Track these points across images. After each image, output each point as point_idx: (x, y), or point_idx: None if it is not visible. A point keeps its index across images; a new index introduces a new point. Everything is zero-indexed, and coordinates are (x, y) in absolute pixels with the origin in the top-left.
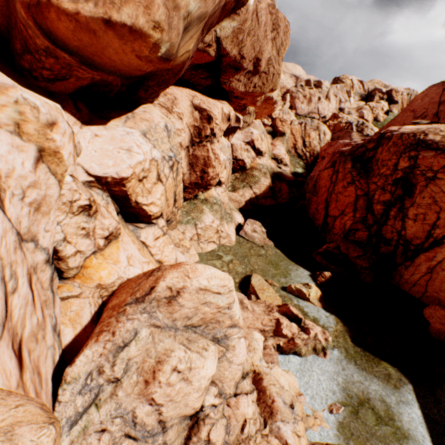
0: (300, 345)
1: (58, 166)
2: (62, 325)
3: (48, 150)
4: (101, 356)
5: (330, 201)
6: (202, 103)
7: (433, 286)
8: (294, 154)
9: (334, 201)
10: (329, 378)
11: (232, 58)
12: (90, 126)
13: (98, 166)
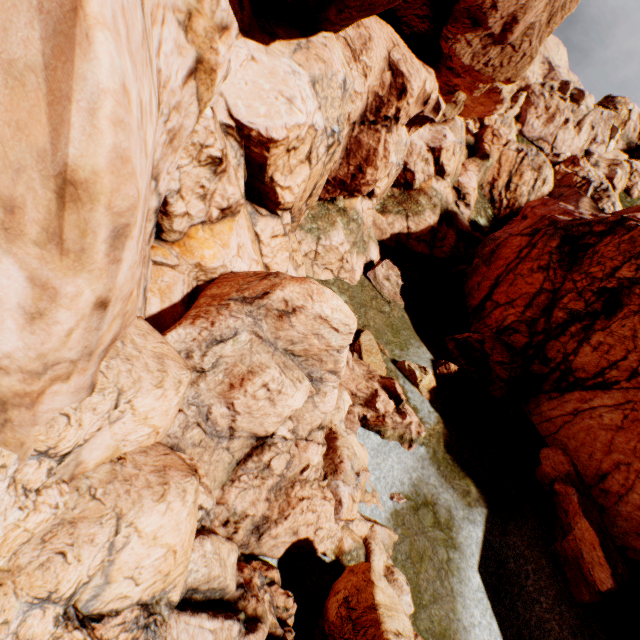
0: (389, 426)
1: (207, 91)
2: (149, 292)
3: (206, 64)
4: (195, 341)
5: (502, 282)
6: (403, 61)
7: (568, 430)
8: (486, 193)
9: (508, 283)
10: (404, 470)
11: (478, 1)
12: (248, 39)
13: (245, 108)
